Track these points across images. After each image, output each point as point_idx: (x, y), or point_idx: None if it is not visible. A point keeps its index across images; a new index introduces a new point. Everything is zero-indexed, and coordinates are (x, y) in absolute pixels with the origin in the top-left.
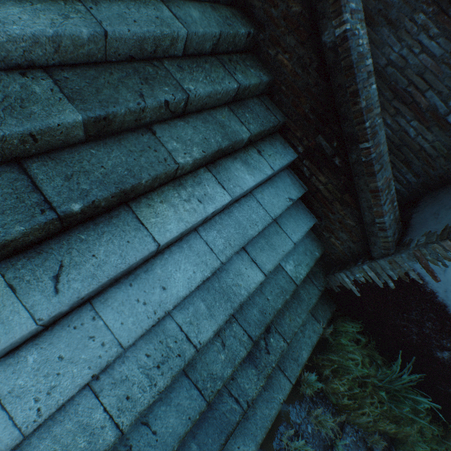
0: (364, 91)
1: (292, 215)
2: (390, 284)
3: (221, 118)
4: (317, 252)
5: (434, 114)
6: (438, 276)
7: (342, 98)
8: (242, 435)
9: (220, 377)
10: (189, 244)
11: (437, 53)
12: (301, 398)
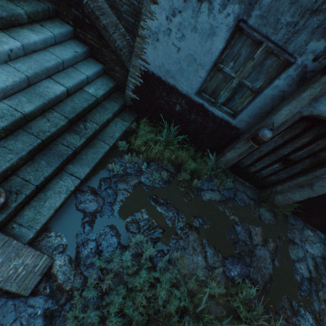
0: None
1: (85, 64)
2: (141, 81)
3: (1, 3)
4: (111, 84)
5: None
6: (148, 61)
7: None
8: (80, 165)
9: (48, 131)
10: (2, 69)
11: None
12: (122, 155)
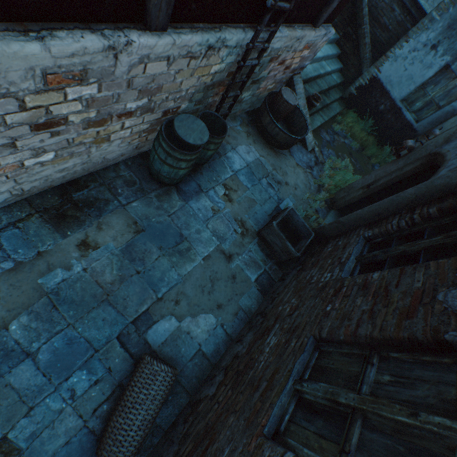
0: (364, 9)
1: (335, 61)
2: (367, 83)
3: None
4: (342, 79)
5: (385, 26)
6: (381, 71)
7: (358, 11)
8: (324, 115)
9: (322, 88)
10: None
11: (386, 3)
12: (336, 124)
